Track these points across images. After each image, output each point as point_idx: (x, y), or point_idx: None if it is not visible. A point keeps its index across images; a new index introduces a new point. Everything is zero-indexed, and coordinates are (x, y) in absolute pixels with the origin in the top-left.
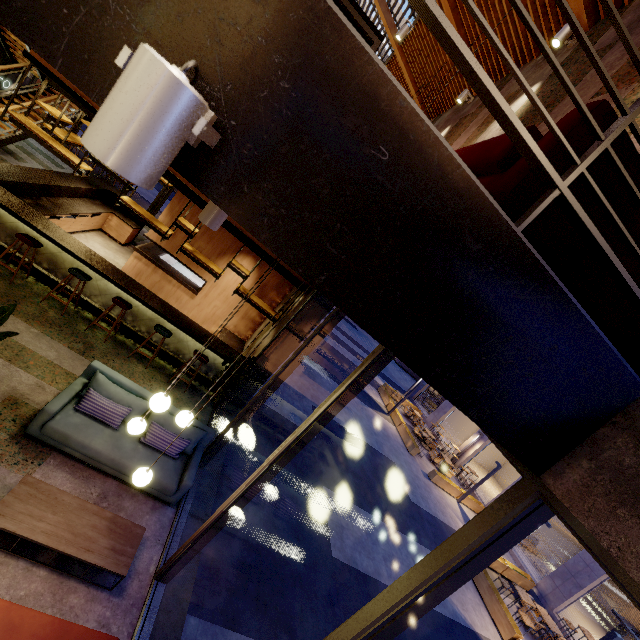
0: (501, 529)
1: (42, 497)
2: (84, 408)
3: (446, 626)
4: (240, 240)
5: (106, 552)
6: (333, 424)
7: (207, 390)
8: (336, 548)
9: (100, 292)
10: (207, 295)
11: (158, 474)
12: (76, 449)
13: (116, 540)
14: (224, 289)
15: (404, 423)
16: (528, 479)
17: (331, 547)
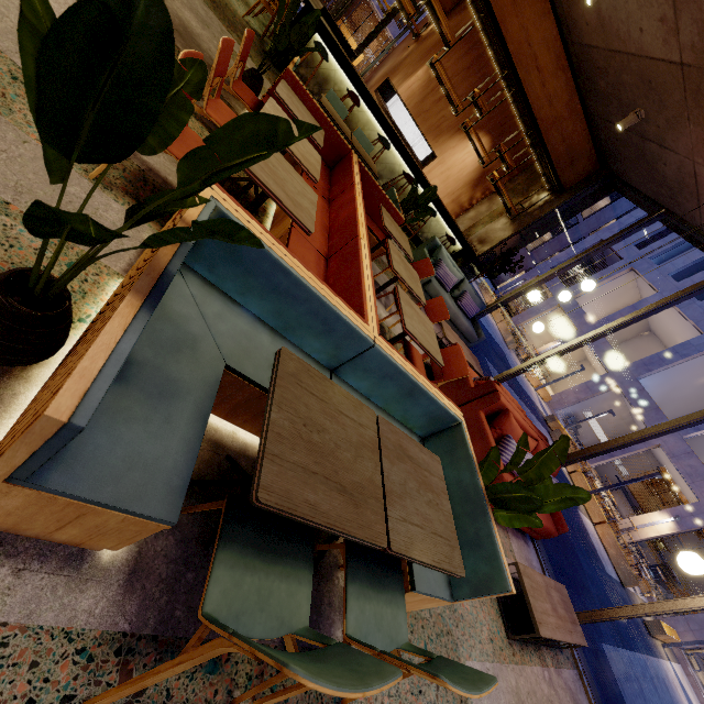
0: None
1: (449, 329)
2: (438, 274)
3: None
4: (522, 127)
5: (476, 367)
6: None
7: None
8: None
9: (377, 160)
10: (430, 172)
11: (470, 328)
12: None
13: (475, 362)
14: (448, 168)
15: (504, 321)
16: None
17: None
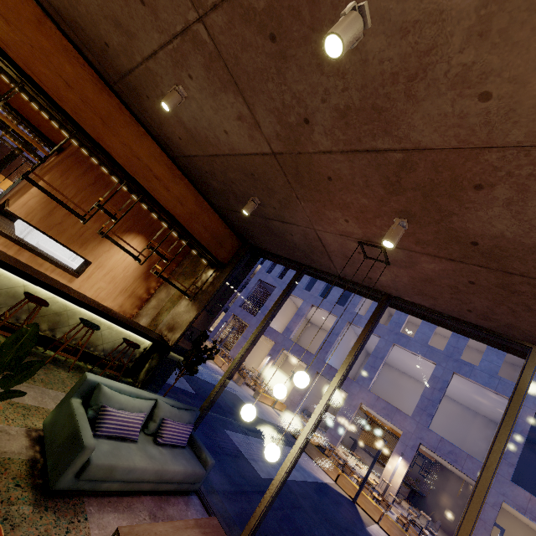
0: (535, 369)
1: None
2: (107, 430)
3: (318, 487)
4: (165, 224)
5: None
6: (195, 378)
7: (124, 378)
8: (259, 471)
9: None
10: (90, 277)
11: (189, 466)
12: (119, 479)
13: None
14: (111, 269)
15: (225, 362)
16: (534, 348)
17: (257, 472)
